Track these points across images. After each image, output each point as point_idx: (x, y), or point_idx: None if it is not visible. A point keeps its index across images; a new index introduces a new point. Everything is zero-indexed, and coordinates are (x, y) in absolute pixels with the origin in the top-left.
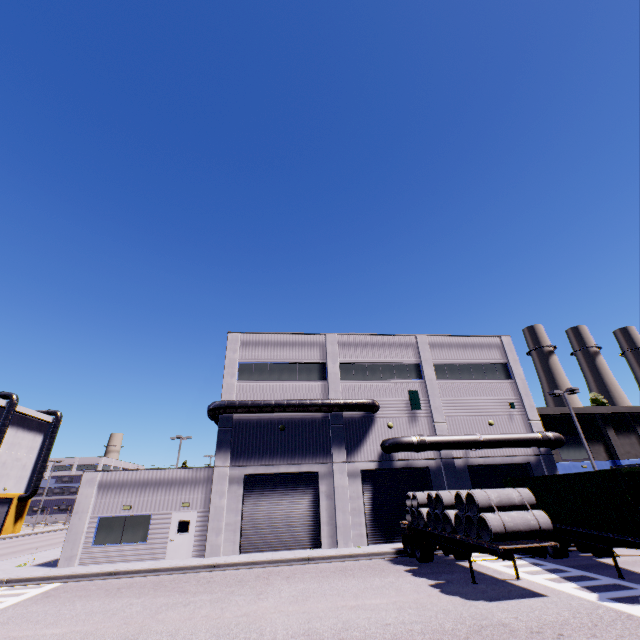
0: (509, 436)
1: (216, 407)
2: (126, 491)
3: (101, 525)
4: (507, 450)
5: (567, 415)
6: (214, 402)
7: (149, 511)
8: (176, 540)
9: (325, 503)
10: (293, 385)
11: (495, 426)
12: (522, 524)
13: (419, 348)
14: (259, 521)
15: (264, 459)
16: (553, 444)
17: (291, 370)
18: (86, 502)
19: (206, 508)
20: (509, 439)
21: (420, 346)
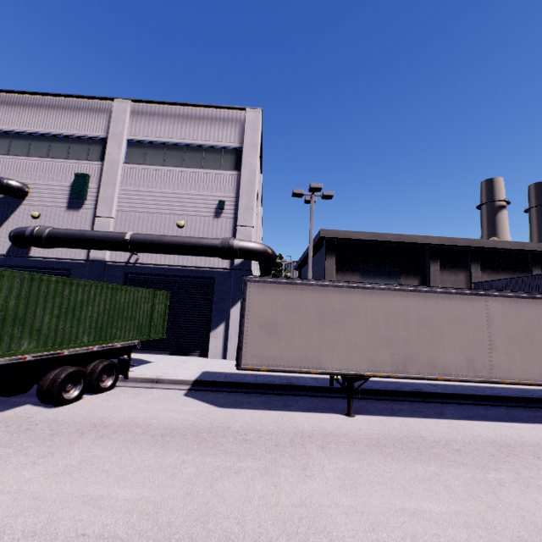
0: (173, 239)
1: None
2: None
3: None
4: (190, 260)
5: (389, 244)
6: None
7: None
8: None
9: None
10: None
11: (186, 229)
12: None
13: (111, 117)
14: None
15: None
16: (237, 255)
17: None
18: None
19: None
20: (169, 242)
21: (114, 115)
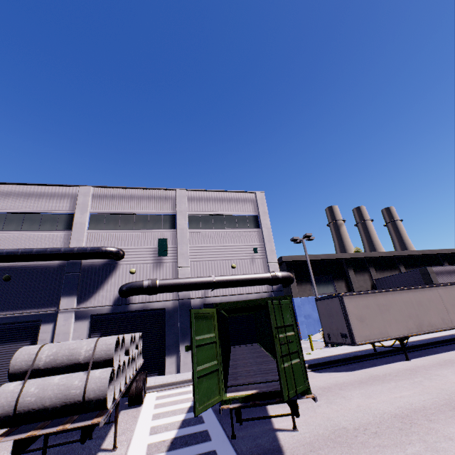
0: (242, 276)
1: None
2: None
3: None
4: (244, 289)
5: (321, 260)
6: None
7: None
8: None
9: None
10: (31, 235)
11: (237, 268)
12: (53, 397)
13: (176, 201)
14: None
15: None
16: (281, 282)
17: (33, 220)
18: None
19: None
20: (241, 279)
21: (178, 199)
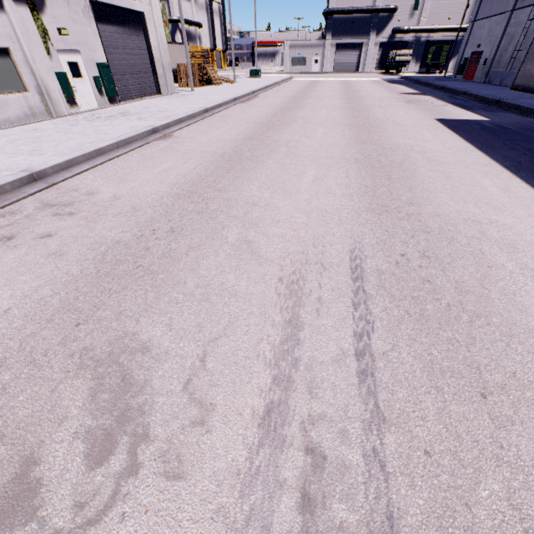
0: (450, 27)
1: (327, 13)
2: (298, 49)
3: (292, 60)
4: (449, 34)
5: None
6: (326, 10)
7: (305, 56)
8: (314, 66)
9: (363, 56)
10: None
11: (451, 20)
12: (403, 60)
13: None
14: (339, 61)
15: (343, 37)
16: None
17: None
18: (287, 52)
19: (323, 56)
20: (449, 29)
21: None
